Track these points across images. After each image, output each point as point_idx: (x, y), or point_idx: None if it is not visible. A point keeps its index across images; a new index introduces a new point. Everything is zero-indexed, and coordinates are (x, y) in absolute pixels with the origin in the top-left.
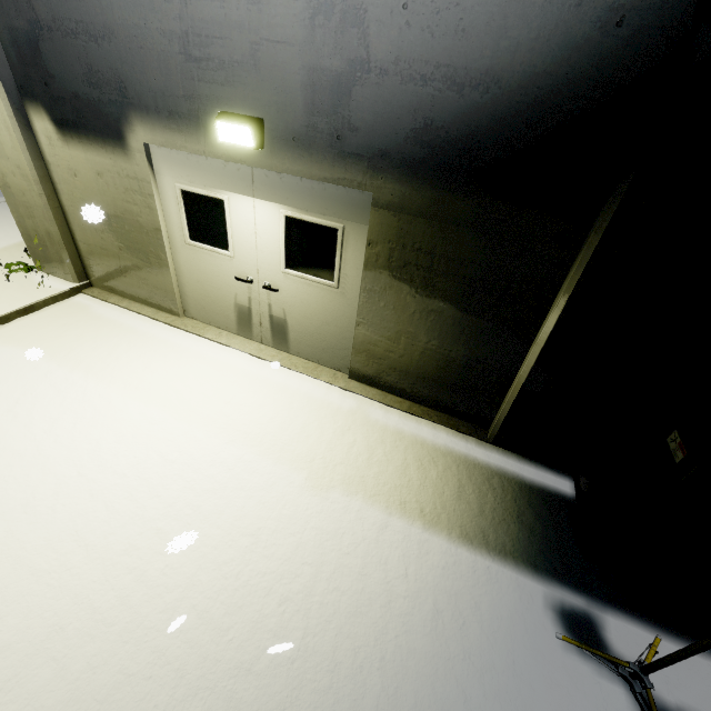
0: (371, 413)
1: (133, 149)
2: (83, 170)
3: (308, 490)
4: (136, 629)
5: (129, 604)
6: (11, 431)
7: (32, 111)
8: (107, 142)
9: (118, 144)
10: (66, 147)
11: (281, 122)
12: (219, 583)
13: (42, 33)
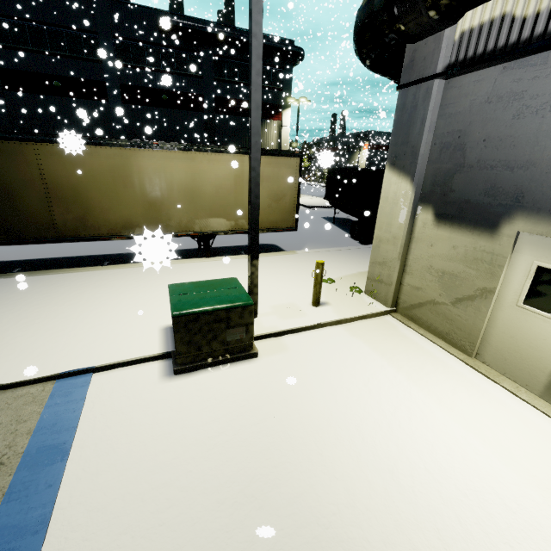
0: None
1: (502, 234)
2: (441, 243)
3: None
4: None
5: None
6: (369, 401)
7: (421, 209)
8: (476, 228)
9: (487, 230)
10: (435, 229)
11: None
12: None
13: (462, 169)
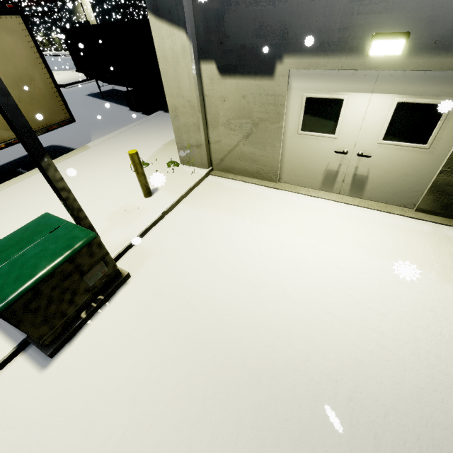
0: (447, 233)
1: (278, 75)
2: (232, 96)
3: (445, 283)
4: (404, 363)
5: (387, 349)
6: (241, 255)
7: (204, 64)
8: (257, 74)
9: (266, 74)
10: (222, 83)
11: (427, 31)
12: (433, 339)
13: (229, 8)
